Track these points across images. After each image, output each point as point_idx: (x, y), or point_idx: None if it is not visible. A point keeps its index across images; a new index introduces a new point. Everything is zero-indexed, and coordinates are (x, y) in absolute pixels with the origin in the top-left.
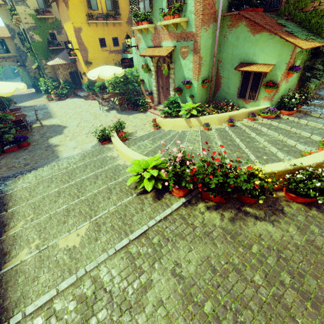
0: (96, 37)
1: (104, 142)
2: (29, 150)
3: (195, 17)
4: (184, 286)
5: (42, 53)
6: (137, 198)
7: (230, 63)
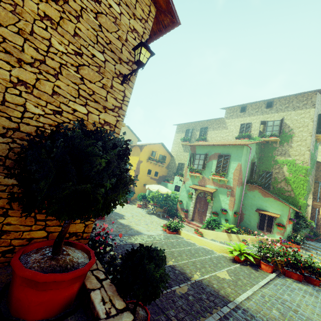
0: (147, 168)
1: (174, 232)
2: (108, 222)
3: (233, 180)
4: (318, 310)
5: None
6: (242, 266)
7: (250, 207)
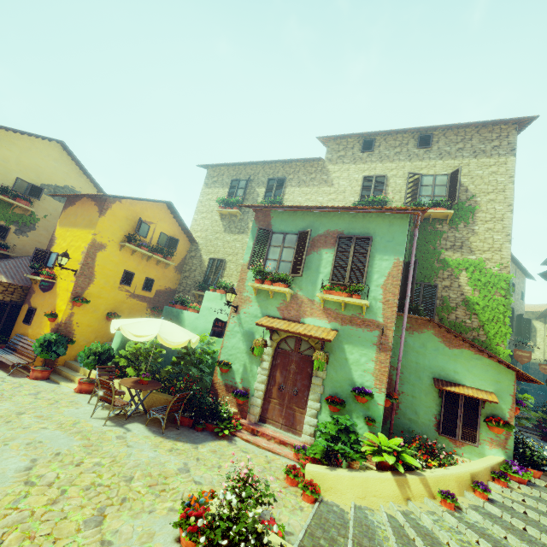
0: (121, 267)
1: None
2: None
3: (383, 306)
4: None
5: None
6: None
7: (414, 374)
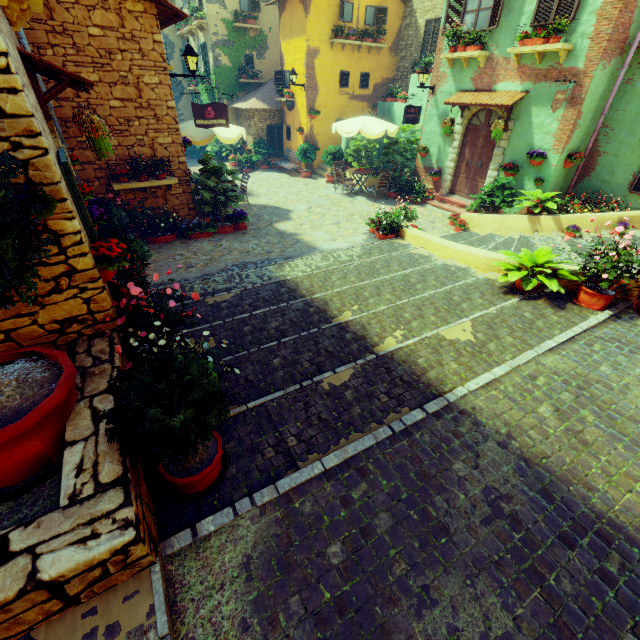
0: (336, 69)
1: (390, 235)
2: (252, 234)
3: (590, 44)
4: None
5: (226, 88)
6: (524, 303)
7: (627, 129)
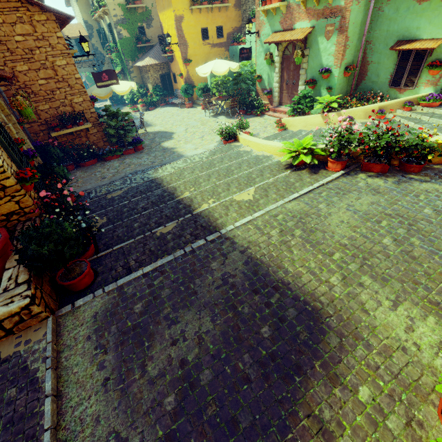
0: (198, 27)
1: (230, 141)
2: (146, 152)
3: None
4: (360, 215)
5: (129, 53)
6: (293, 173)
7: (383, 43)
